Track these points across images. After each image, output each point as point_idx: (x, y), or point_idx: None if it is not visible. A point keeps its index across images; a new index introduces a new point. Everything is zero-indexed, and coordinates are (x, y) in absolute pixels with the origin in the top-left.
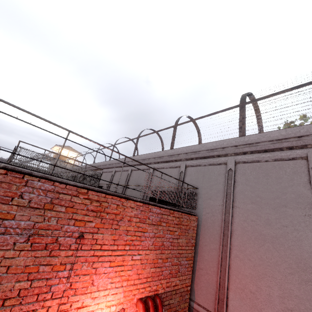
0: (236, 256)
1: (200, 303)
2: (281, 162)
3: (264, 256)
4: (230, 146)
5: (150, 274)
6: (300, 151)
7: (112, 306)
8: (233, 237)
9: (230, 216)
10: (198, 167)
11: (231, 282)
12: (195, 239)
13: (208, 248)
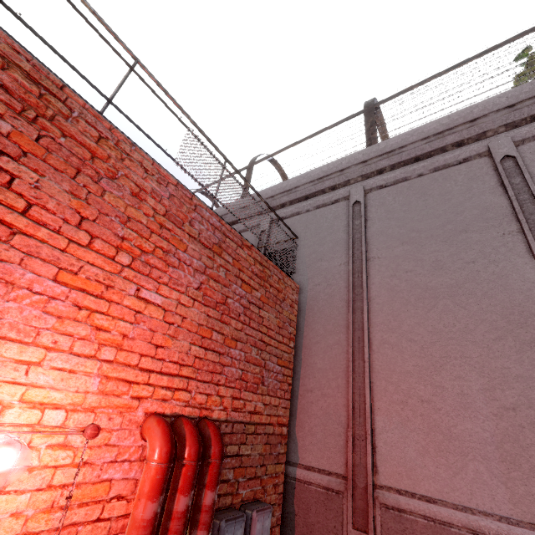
0: (383, 342)
1: (311, 464)
2: (446, 170)
3: (440, 324)
4: (354, 164)
5: (189, 358)
6: (476, 145)
7: (50, 408)
8: (373, 309)
9: (364, 273)
10: (295, 218)
11: (377, 396)
12: (295, 327)
13: (323, 347)
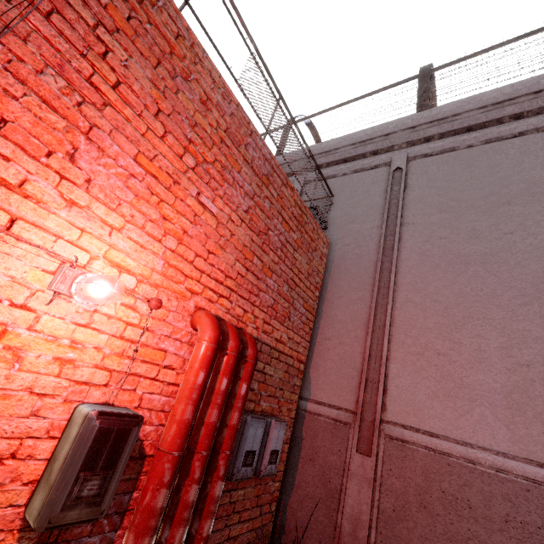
0: (407, 301)
1: (322, 400)
2: (498, 143)
3: (468, 287)
4: (401, 129)
5: (233, 273)
6: (535, 119)
7: (125, 272)
8: (401, 271)
9: (397, 237)
10: (330, 180)
11: (395, 347)
12: (321, 279)
13: (345, 301)
